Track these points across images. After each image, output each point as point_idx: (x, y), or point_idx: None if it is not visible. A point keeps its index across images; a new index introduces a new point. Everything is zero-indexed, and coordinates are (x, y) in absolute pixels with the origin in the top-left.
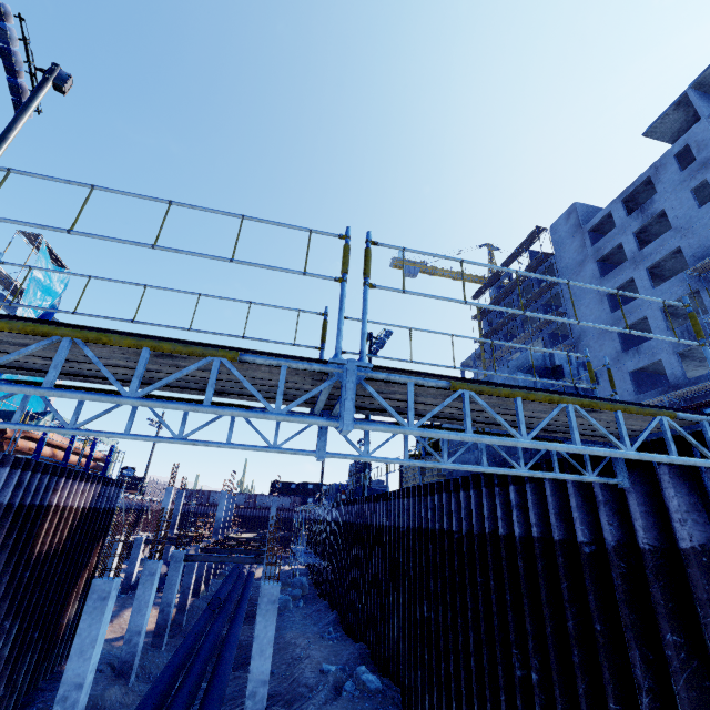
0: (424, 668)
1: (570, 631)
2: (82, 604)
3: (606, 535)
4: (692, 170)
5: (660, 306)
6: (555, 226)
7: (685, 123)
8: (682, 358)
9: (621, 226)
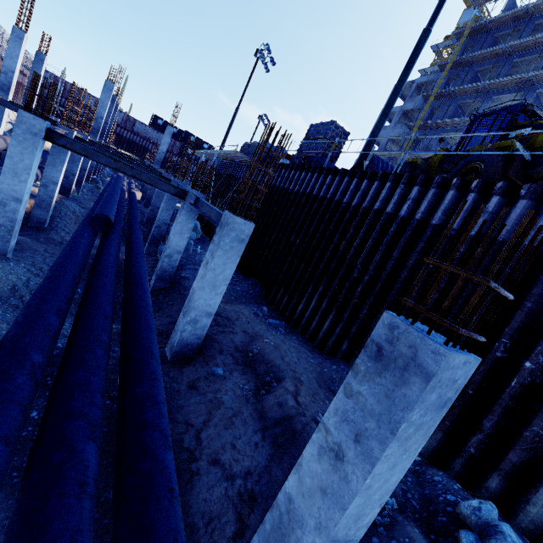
0: None
1: None
2: None
3: None
4: None
5: None
6: None
7: None
8: None
9: None
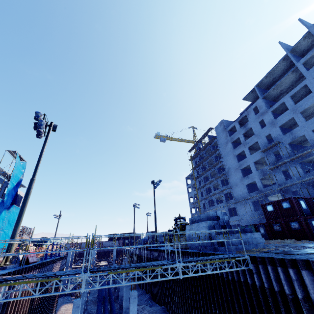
0: (187, 312)
1: (224, 299)
2: (55, 308)
3: (229, 276)
4: (258, 115)
5: (253, 161)
6: (216, 127)
7: (255, 96)
8: (262, 179)
9: (238, 131)
